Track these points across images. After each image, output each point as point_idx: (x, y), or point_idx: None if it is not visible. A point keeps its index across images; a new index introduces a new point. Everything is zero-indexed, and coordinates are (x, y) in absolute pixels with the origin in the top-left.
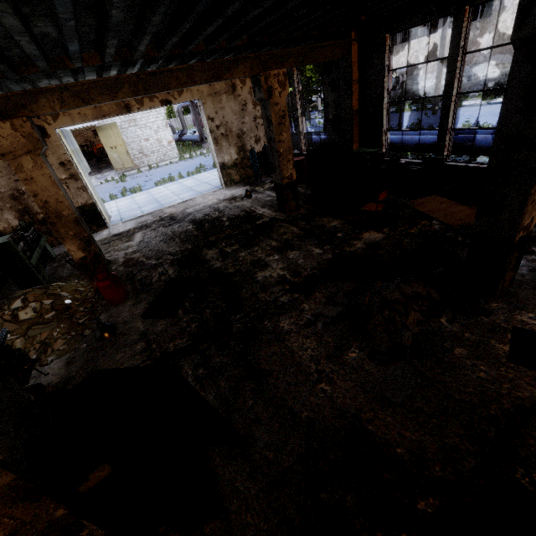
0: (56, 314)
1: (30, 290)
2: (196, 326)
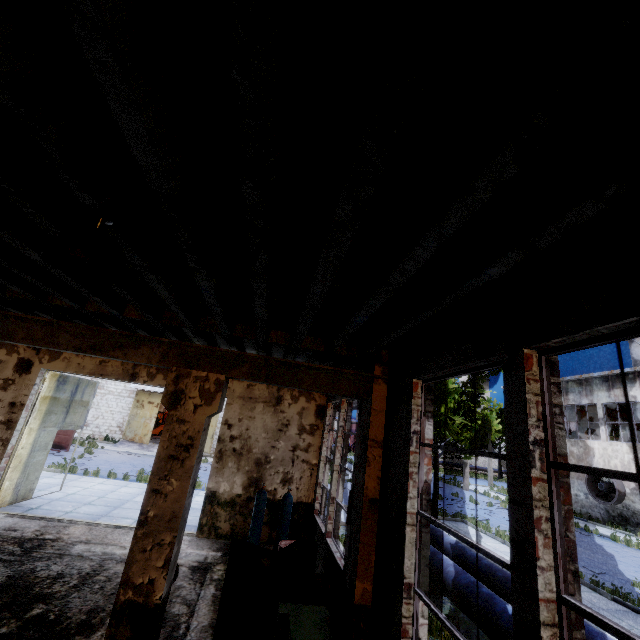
0: None
1: None
2: None
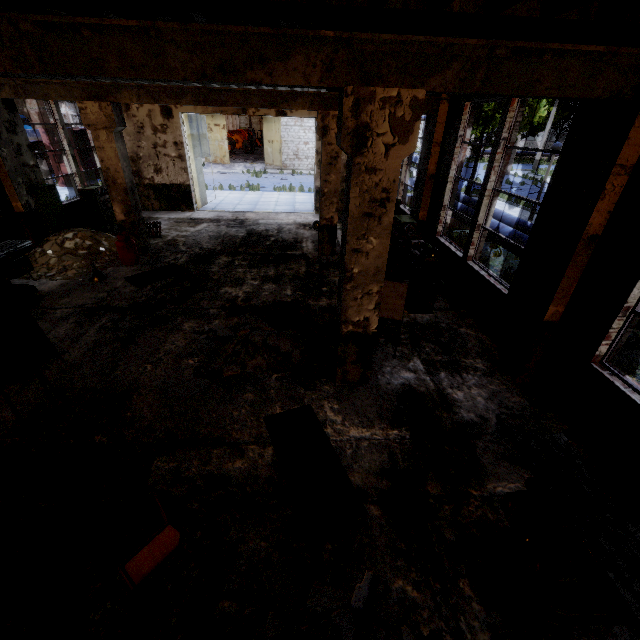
0: (87, 253)
1: (85, 230)
2: (144, 299)
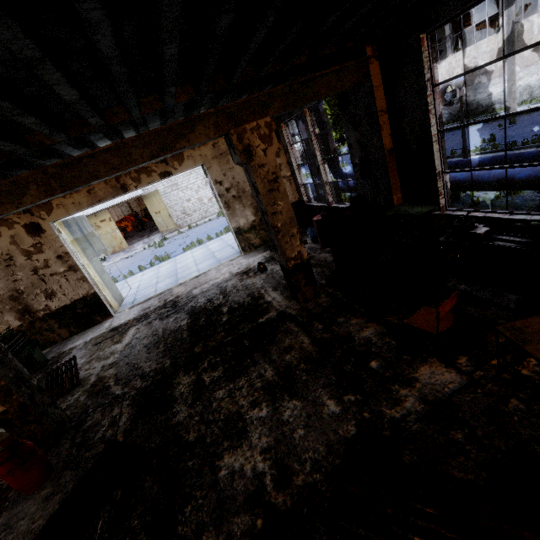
0: None
1: None
2: None
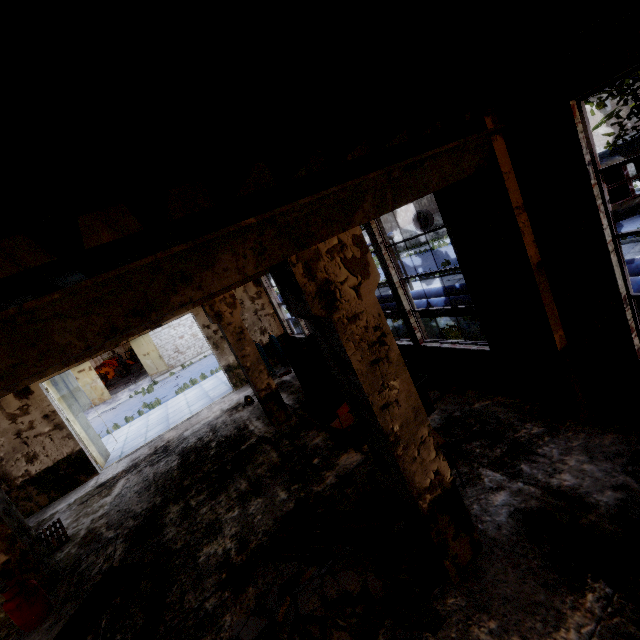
0: None
1: None
2: None
